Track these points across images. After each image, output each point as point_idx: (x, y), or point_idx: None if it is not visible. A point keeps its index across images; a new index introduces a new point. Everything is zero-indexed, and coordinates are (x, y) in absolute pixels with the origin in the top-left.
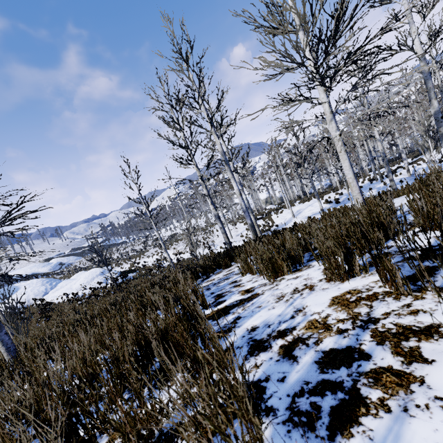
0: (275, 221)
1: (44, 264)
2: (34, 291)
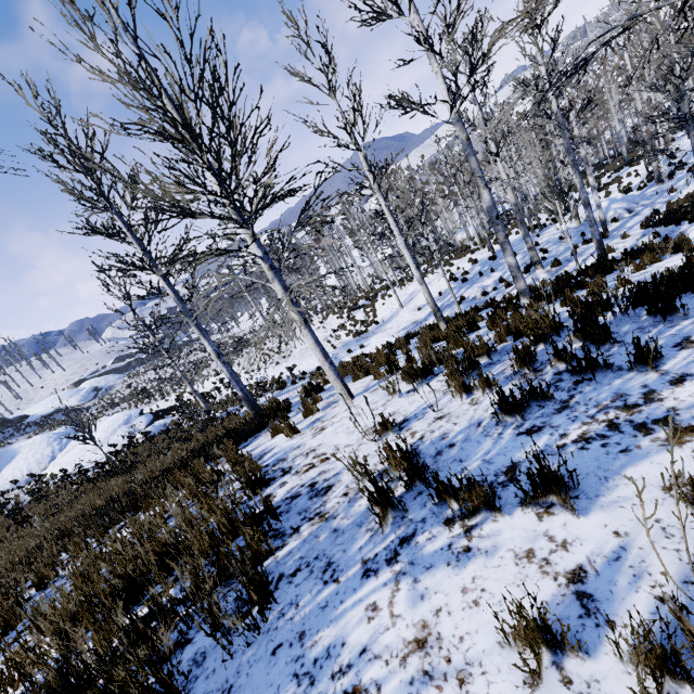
0: (379, 313)
1: (71, 393)
2: (37, 457)
